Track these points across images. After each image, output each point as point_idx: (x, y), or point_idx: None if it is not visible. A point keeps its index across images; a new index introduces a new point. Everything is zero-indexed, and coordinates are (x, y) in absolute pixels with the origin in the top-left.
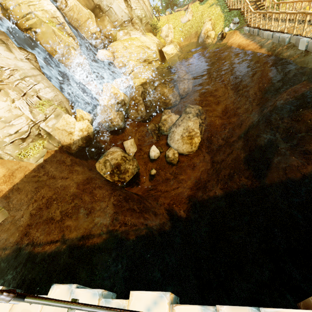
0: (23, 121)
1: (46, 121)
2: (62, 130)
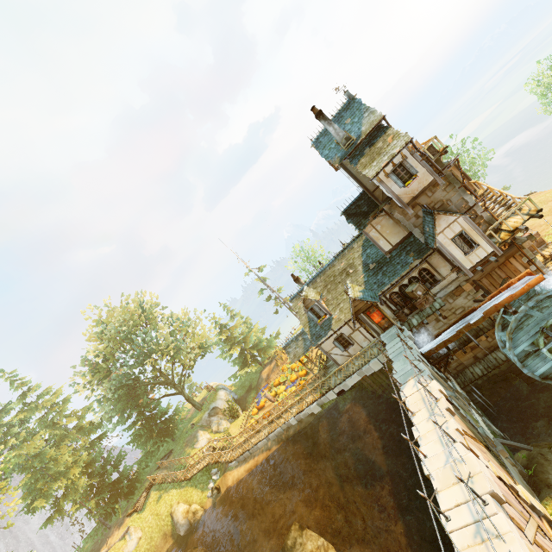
0: None
1: None
2: None
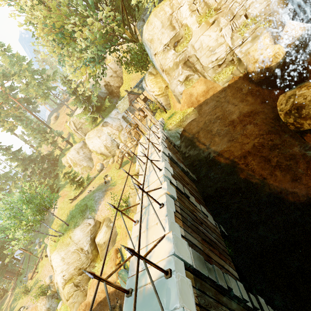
0: (223, 49)
1: (241, 46)
2: (252, 56)
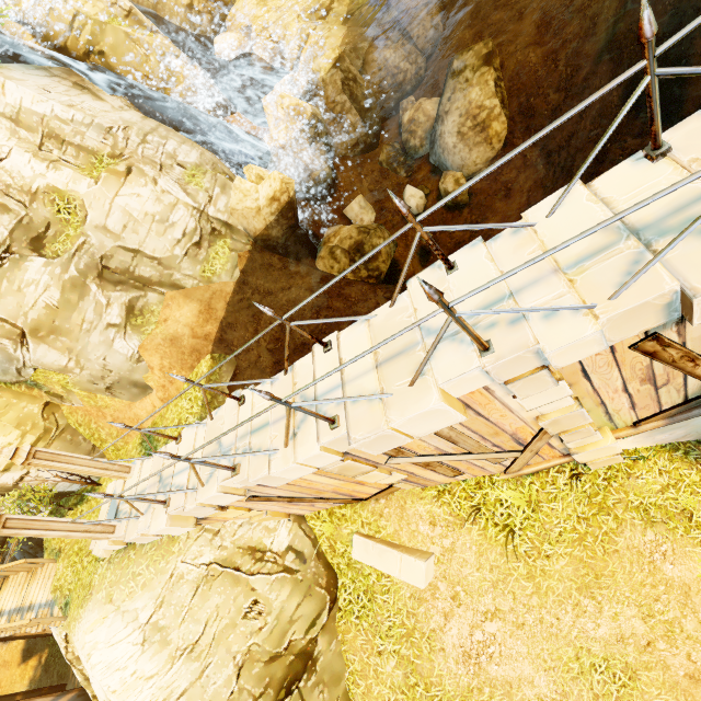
0: (184, 213)
1: (213, 203)
2: (244, 210)
